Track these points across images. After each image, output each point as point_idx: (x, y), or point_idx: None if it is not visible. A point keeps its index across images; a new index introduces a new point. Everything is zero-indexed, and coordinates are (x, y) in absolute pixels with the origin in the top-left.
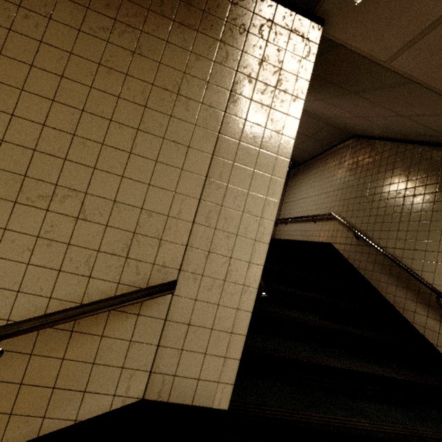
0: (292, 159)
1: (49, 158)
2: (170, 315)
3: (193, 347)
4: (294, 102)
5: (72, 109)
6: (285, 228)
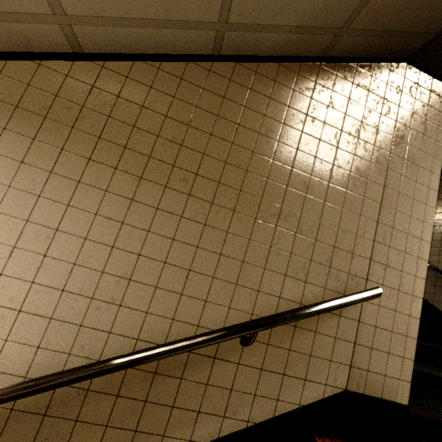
0: None
1: (276, 185)
2: (361, 318)
3: (379, 346)
4: (437, 146)
5: (290, 148)
6: None
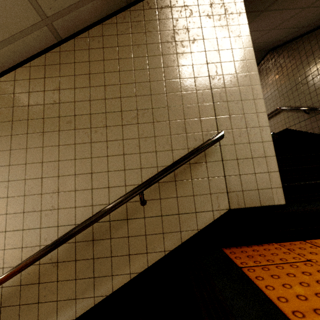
0: None
1: (128, 99)
2: (223, 157)
3: (245, 171)
4: (240, 16)
5: (128, 72)
6: None
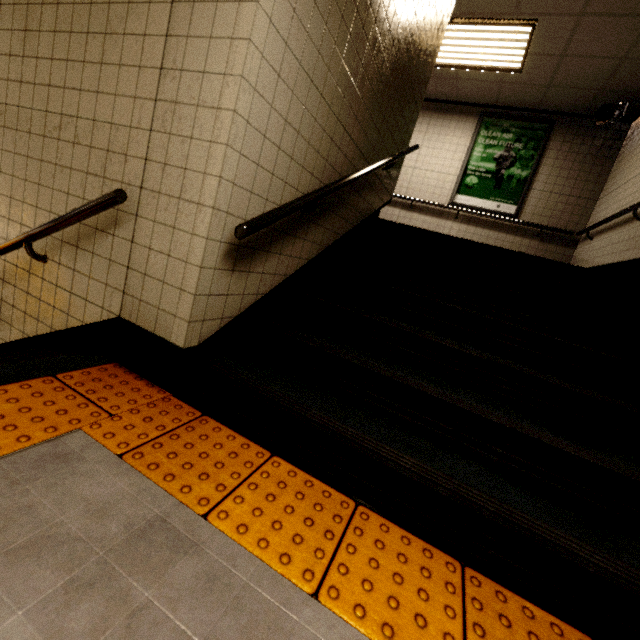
0: (627, 92)
1: (57, 90)
2: (135, 238)
3: (154, 273)
4: None
5: (65, 35)
6: (587, 248)
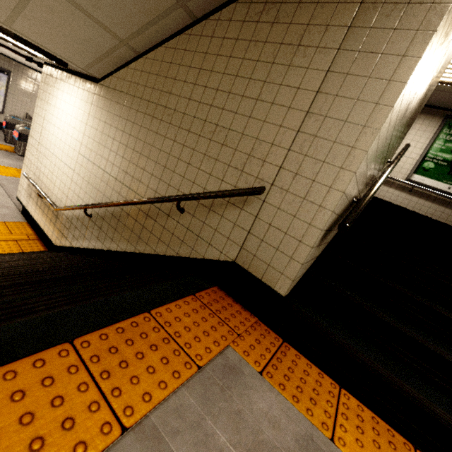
0: None
1: (216, 109)
2: (259, 215)
3: (270, 241)
4: (433, 11)
5: (231, 77)
6: None
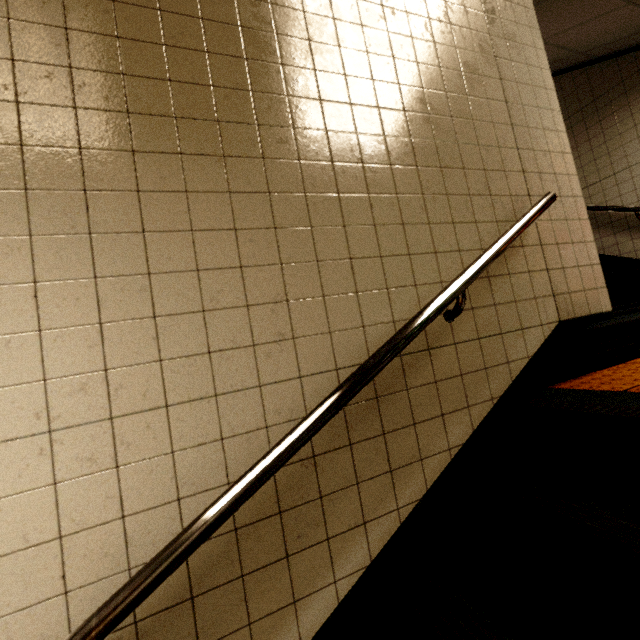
0: None
1: (392, 114)
2: (541, 240)
3: (568, 263)
4: (528, 14)
5: (384, 58)
6: None
